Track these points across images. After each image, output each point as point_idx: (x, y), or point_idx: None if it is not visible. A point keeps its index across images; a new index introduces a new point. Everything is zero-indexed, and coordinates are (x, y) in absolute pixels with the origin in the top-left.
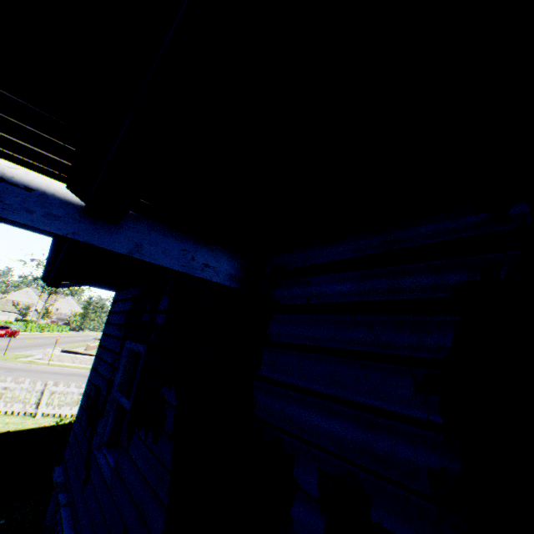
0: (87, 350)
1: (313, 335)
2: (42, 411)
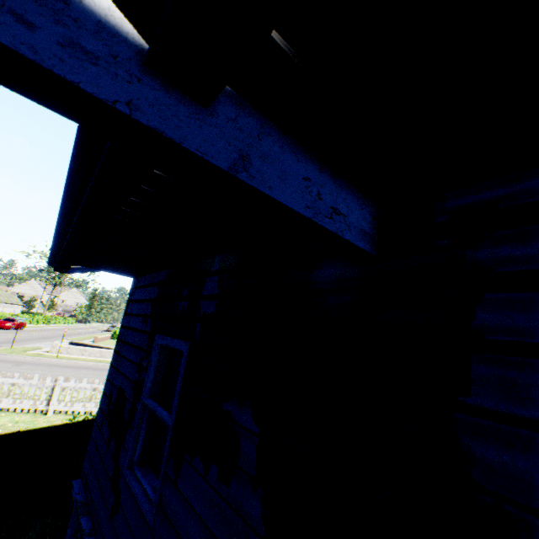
0: (95, 341)
1: None
2: (53, 408)
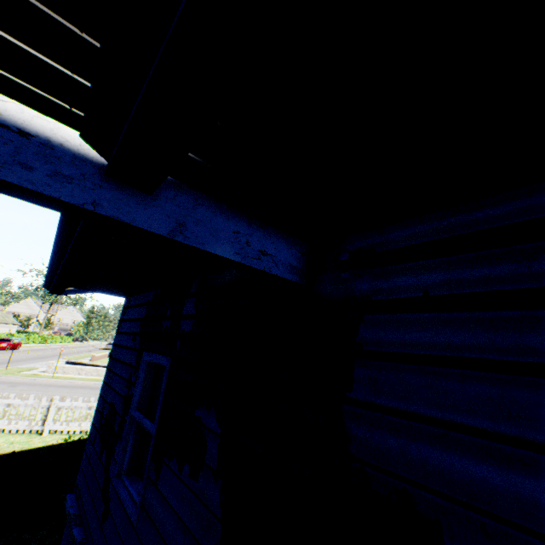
0: (92, 360)
1: (446, 341)
2: (48, 428)
